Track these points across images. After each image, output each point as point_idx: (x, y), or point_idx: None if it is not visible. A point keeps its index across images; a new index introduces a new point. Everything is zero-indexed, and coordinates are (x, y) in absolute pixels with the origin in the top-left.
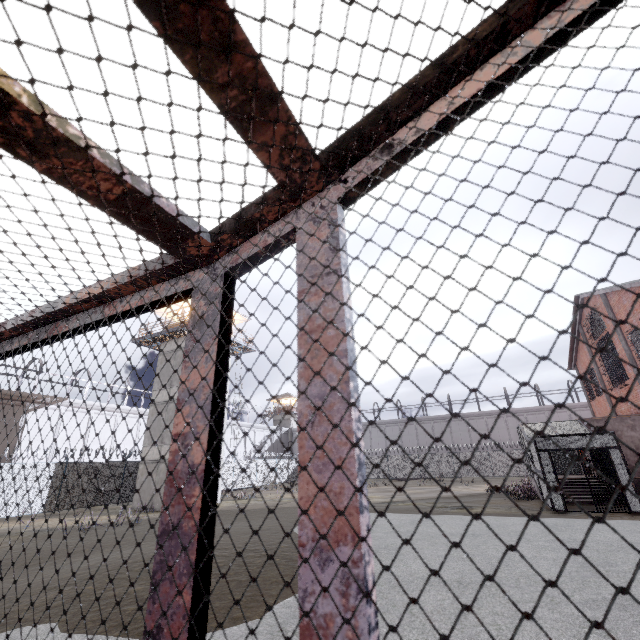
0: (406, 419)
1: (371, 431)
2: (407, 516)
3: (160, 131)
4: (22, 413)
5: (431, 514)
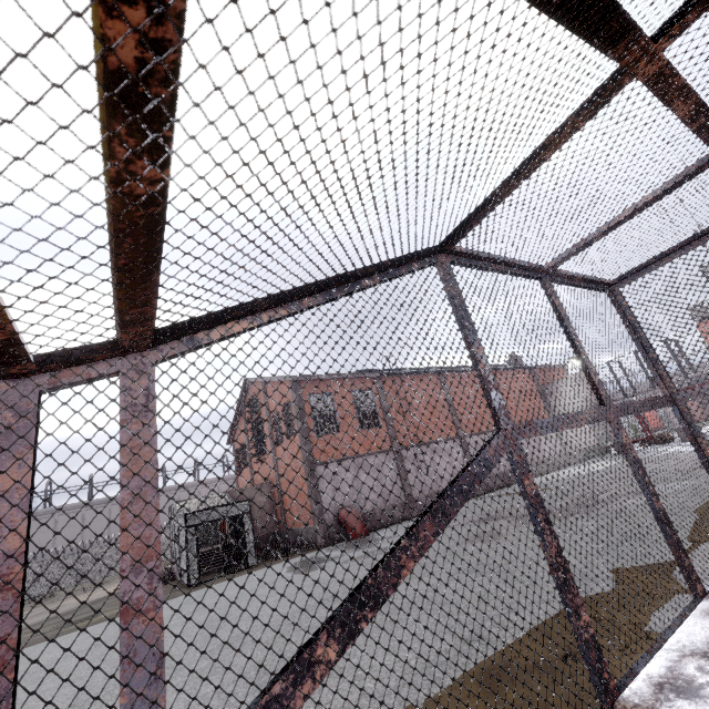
0: None
1: None
2: None
3: (75, 321)
4: None
5: (33, 645)
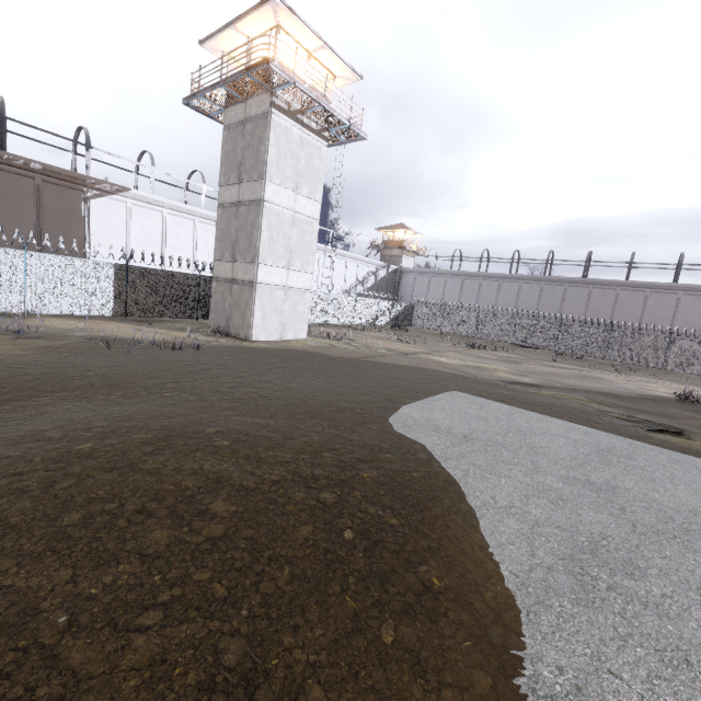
0: (555, 278)
1: (501, 286)
2: (580, 433)
3: None
4: (82, 200)
5: (619, 435)
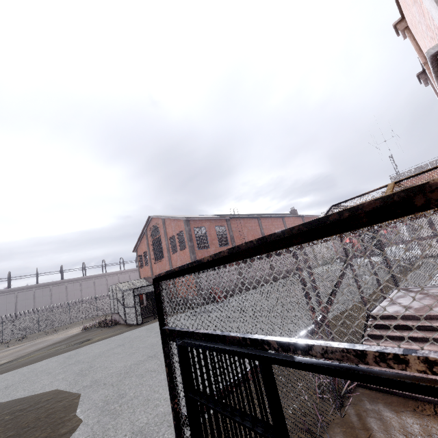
0: None
1: None
2: (55, 358)
3: None
4: None
5: (70, 351)
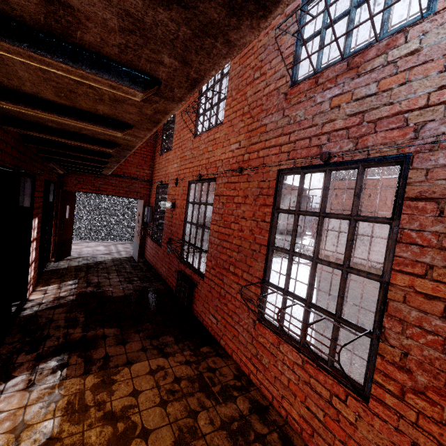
0: None
1: None
2: None
3: None
4: None
5: None
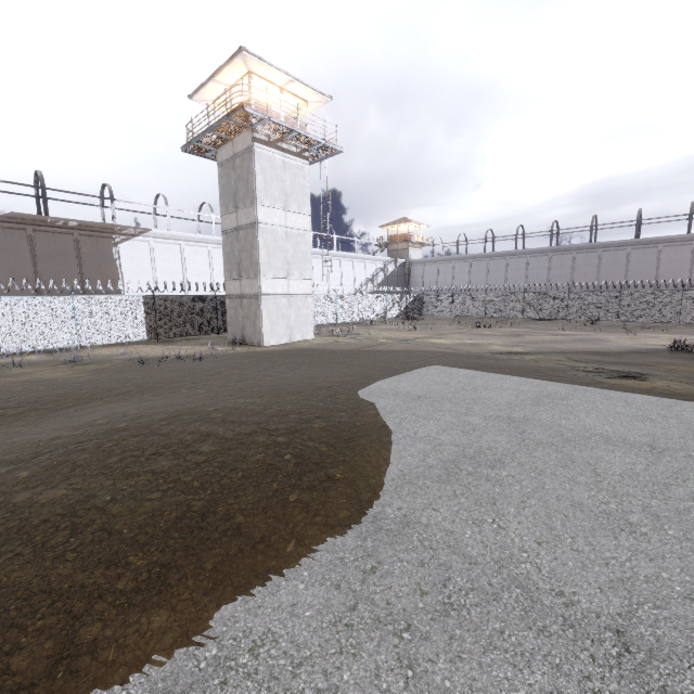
0: (561, 247)
1: (508, 263)
2: (531, 385)
3: None
4: (112, 246)
5: (571, 384)
